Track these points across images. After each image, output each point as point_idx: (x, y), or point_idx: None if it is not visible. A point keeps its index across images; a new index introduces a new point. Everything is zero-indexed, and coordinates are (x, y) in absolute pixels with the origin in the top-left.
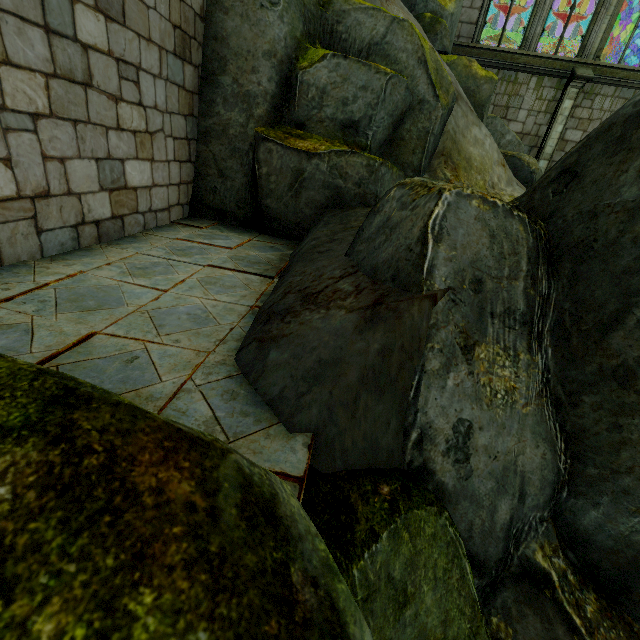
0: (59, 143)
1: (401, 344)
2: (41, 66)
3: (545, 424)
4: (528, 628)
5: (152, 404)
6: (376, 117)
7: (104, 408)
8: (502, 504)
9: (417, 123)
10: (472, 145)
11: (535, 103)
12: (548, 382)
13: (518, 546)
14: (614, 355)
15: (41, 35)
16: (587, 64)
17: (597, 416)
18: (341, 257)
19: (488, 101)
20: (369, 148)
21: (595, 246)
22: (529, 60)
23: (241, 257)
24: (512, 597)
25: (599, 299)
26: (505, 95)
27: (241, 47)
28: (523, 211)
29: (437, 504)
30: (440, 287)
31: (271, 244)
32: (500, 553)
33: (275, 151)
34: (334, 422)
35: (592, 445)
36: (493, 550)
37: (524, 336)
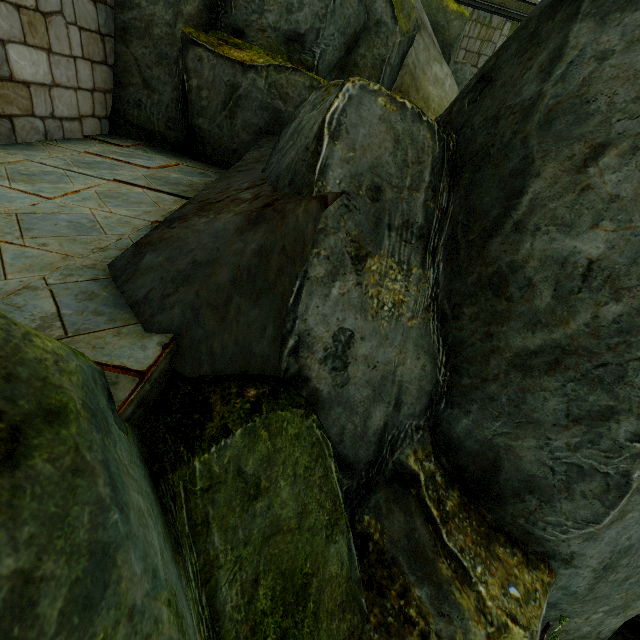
0: None
1: (282, 246)
2: None
3: (429, 338)
4: (393, 522)
5: None
6: (324, 32)
7: None
8: (377, 411)
9: (373, 48)
10: (432, 84)
11: None
12: (436, 297)
13: (394, 452)
14: (491, 262)
15: None
16: None
17: (474, 327)
18: (257, 173)
19: (457, 41)
20: (316, 69)
21: (491, 151)
22: (505, 1)
23: (159, 177)
24: (384, 497)
25: (486, 206)
26: (478, 40)
27: None
28: (441, 125)
29: (306, 407)
30: (333, 190)
31: (202, 170)
32: (371, 456)
33: (206, 59)
34: (201, 324)
35: (468, 356)
36: (363, 453)
37: (419, 250)
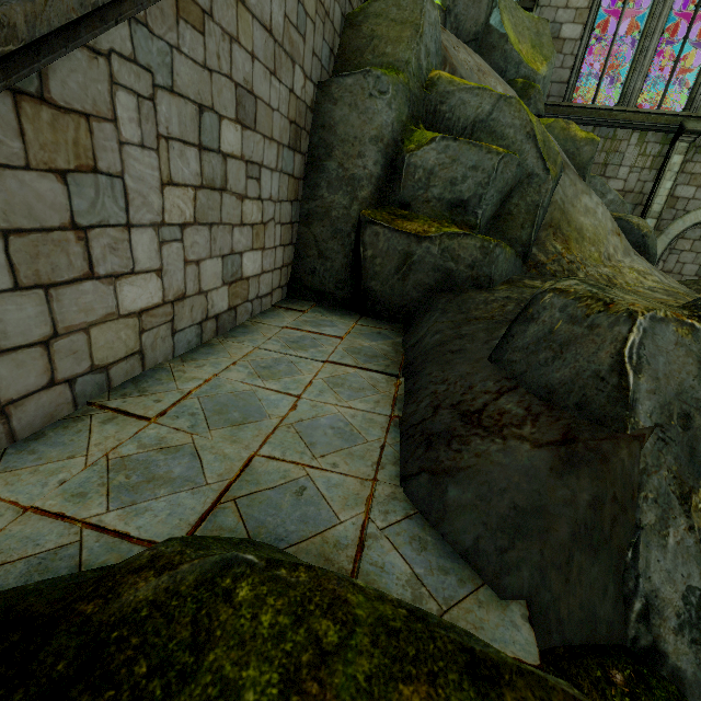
0: (197, 247)
1: (612, 494)
2: (193, 180)
3: None
4: None
5: (343, 553)
6: (486, 195)
7: (517, 681)
8: None
9: (525, 197)
10: (583, 214)
11: (638, 159)
12: None
13: None
14: None
15: (195, 153)
16: (697, 117)
17: None
18: (484, 362)
19: (590, 163)
20: (479, 227)
21: None
22: (629, 116)
23: (356, 349)
24: None
25: None
26: (602, 152)
27: (348, 134)
28: None
29: (683, 700)
30: (645, 425)
31: (377, 329)
32: None
33: (382, 234)
34: (547, 587)
35: None
36: None
37: None
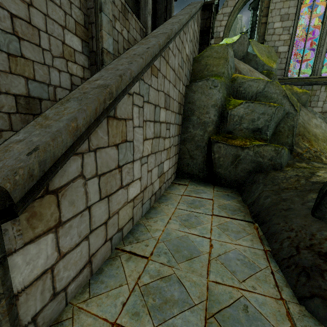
0: (151, 164)
1: None
2: (151, 136)
3: None
4: None
5: None
6: (270, 125)
7: None
8: None
9: (287, 123)
10: (314, 128)
11: (326, 97)
12: None
13: None
14: None
15: (152, 124)
16: None
17: None
18: (311, 218)
19: (306, 102)
20: (268, 140)
21: None
22: (318, 79)
23: (223, 206)
24: None
25: None
26: None
27: (201, 104)
28: None
29: None
30: None
31: (225, 193)
32: None
33: (222, 147)
34: None
35: None
36: None
37: None
